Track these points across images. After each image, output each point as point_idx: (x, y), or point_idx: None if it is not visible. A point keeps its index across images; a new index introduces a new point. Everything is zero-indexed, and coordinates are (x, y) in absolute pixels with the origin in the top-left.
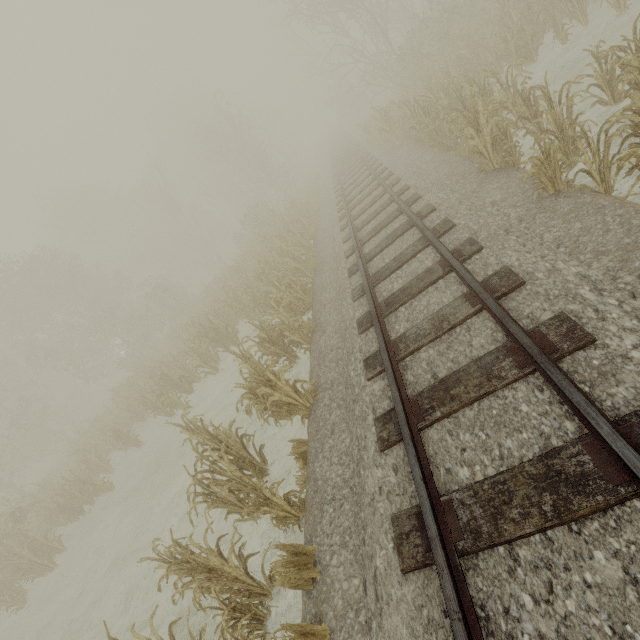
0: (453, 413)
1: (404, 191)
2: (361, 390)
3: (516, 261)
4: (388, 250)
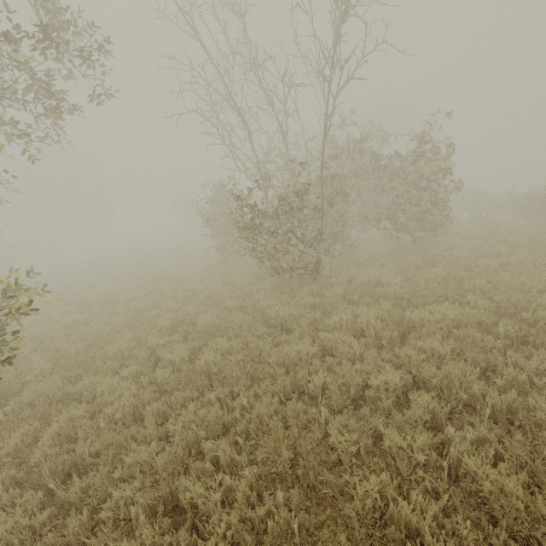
0: None
1: None
2: None
3: None
4: None
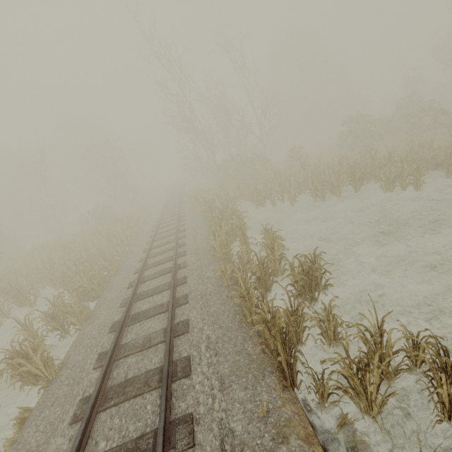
0: (120, 403)
1: (182, 246)
2: (86, 375)
3: (194, 317)
4: (155, 280)
